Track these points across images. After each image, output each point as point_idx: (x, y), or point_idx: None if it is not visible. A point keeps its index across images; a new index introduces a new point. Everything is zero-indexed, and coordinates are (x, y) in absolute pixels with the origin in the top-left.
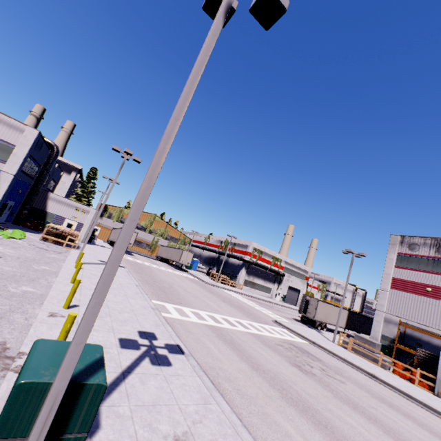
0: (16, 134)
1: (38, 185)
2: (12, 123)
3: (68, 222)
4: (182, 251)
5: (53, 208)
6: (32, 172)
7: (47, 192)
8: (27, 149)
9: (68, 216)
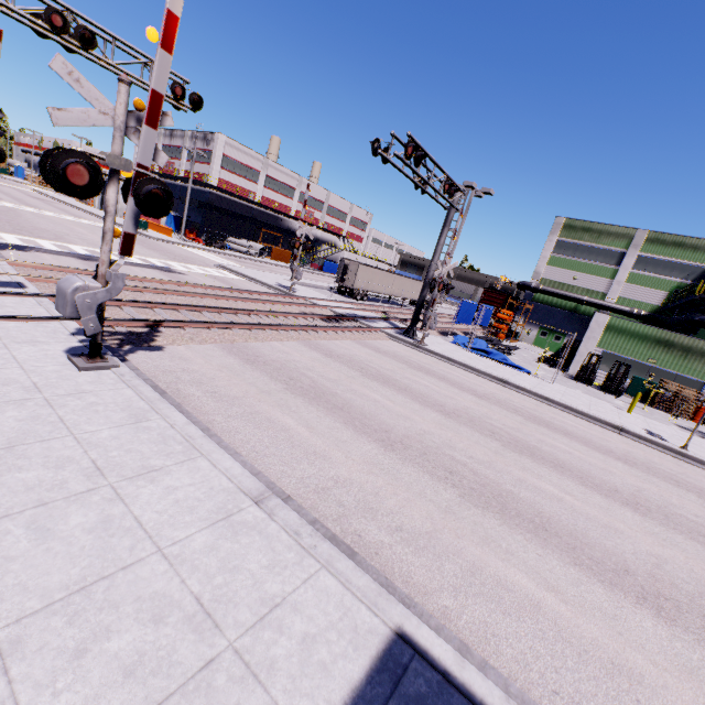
0: None
1: None
2: None
3: None
4: None
5: None
6: None
7: None
8: None
9: None
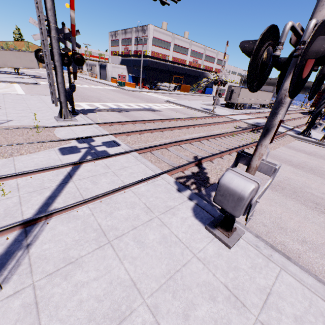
0: None
1: None
2: None
3: None
4: None
5: None
6: None
7: None
8: None
9: None
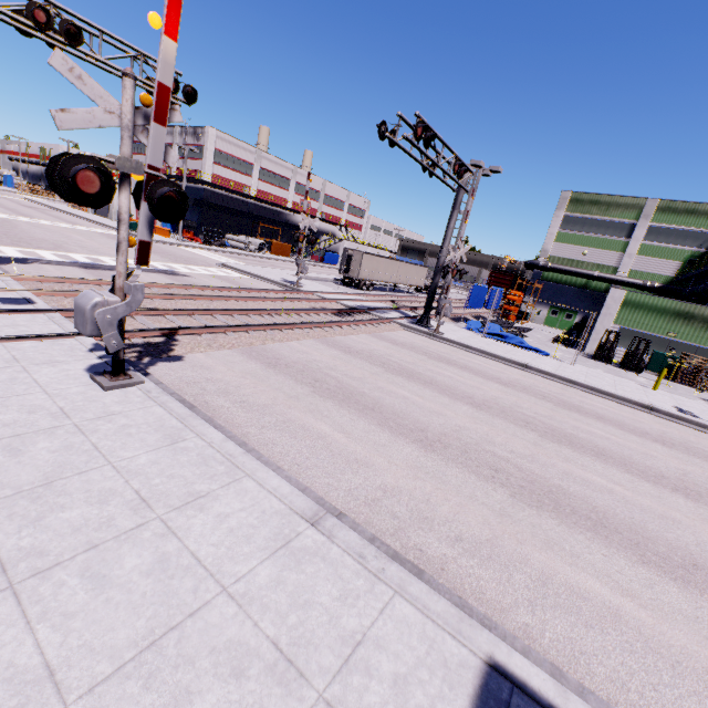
0: None
1: None
2: None
3: None
4: None
5: None
6: None
7: None
8: None
9: None
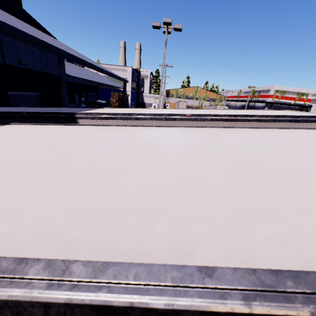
0: (125, 73)
1: (138, 92)
2: (122, 69)
3: (154, 105)
4: (216, 106)
5: (146, 100)
6: (134, 86)
7: (142, 93)
8: (130, 78)
9: (153, 102)
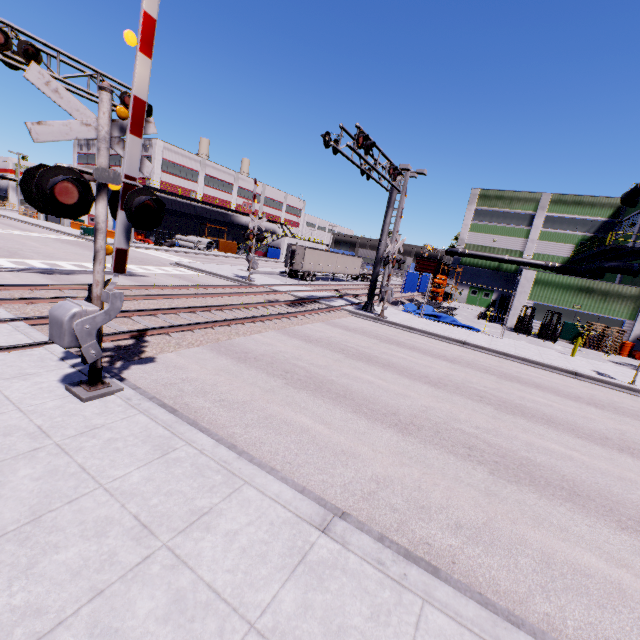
0: None
1: None
2: None
3: None
4: None
5: None
6: None
7: None
8: None
9: None
